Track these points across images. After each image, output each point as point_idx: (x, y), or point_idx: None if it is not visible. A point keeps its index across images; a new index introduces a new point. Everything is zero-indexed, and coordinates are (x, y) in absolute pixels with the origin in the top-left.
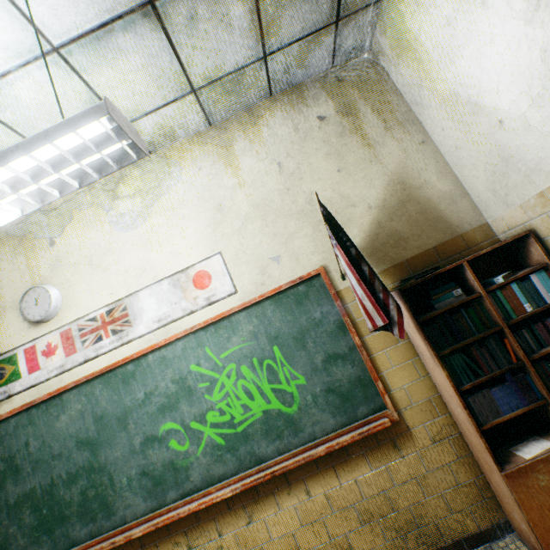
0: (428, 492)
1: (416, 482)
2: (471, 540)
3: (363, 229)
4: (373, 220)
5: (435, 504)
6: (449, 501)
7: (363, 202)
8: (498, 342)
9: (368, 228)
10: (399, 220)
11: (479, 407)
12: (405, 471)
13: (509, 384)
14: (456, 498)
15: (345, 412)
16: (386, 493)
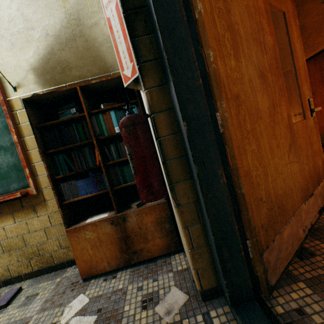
0: (50, 237)
1: (44, 231)
2: (70, 263)
3: (39, 52)
4: (48, 46)
5: (53, 243)
6: (62, 242)
7: (42, 28)
8: (91, 150)
9: (42, 52)
10: (68, 51)
11: (67, 190)
12: (38, 225)
13: (89, 178)
14: (67, 241)
15: (2, 186)
16: (23, 236)
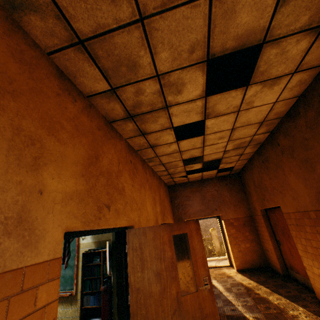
0: None
1: (71, 318)
2: None
3: None
4: None
5: None
6: None
7: None
8: (100, 281)
9: None
10: None
11: (85, 300)
12: (70, 313)
13: (96, 296)
14: None
15: (64, 286)
16: (62, 318)
